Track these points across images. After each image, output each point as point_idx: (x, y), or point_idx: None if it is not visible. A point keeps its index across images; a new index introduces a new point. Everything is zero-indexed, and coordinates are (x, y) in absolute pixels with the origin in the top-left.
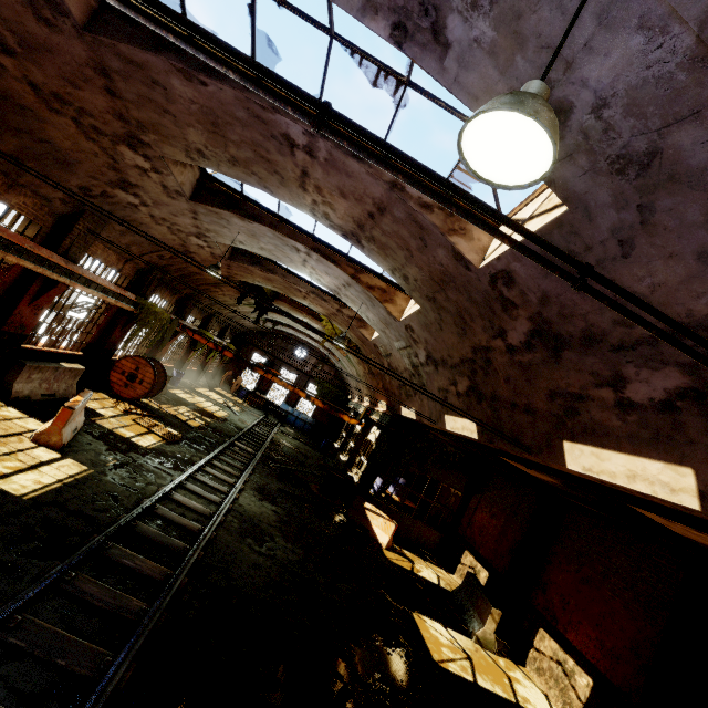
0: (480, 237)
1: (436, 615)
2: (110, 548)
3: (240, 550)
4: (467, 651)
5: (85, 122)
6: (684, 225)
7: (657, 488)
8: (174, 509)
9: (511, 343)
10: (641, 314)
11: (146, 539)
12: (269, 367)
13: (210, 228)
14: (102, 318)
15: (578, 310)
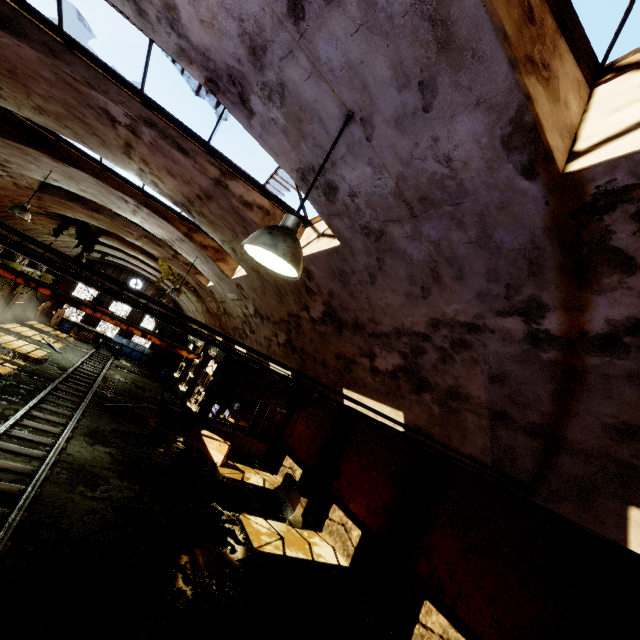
0: None
1: (259, 512)
2: None
3: (71, 500)
4: (281, 533)
5: None
6: (398, 276)
7: (388, 423)
8: None
9: (313, 316)
10: (381, 319)
11: None
12: (98, 306)
13: (11, 160)
14: None
15: (350, 306)
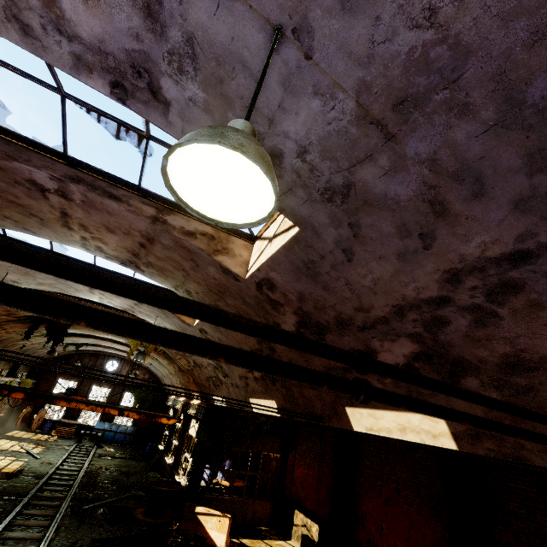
0: (241, 253)
1: None
2: None
3: None
4: None
5: None
6: (383, 235)
7: (423, 436)
8: None
9: None
10: (372, 301)
11: None
12: (71, 395)
13: None
14: None
15: (327, 303)
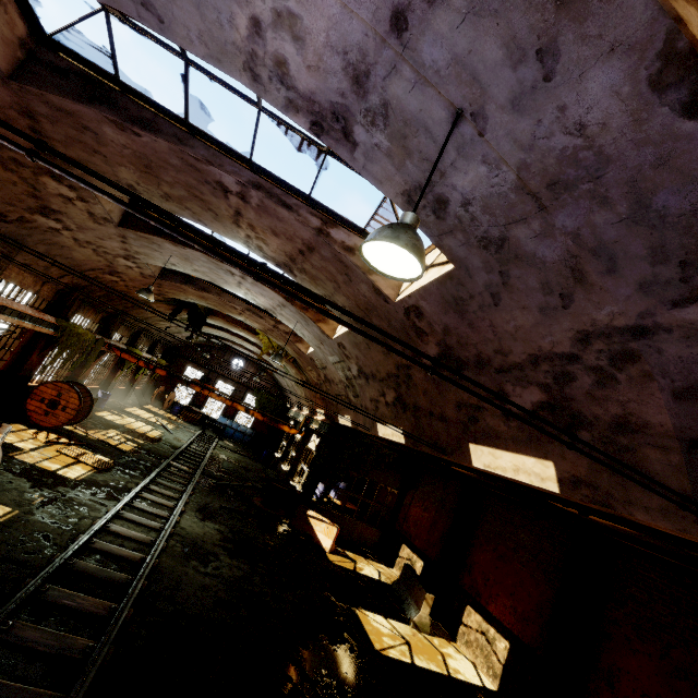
0: None
1: (377, 608)
2: (47, 590)
3: (185, 573)
4: (405, 636)
5: (4, 154)
6: (528, 288)
7: (533, 478)
8: (112, 541)
9: (425, 363)
10: (511, 347)
11: (85, 576)
12: (205, 383)
13: (140, 251)
14: (16, 342)
15: (470, 340)
